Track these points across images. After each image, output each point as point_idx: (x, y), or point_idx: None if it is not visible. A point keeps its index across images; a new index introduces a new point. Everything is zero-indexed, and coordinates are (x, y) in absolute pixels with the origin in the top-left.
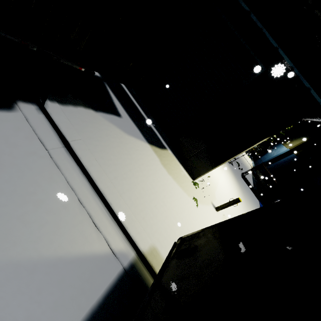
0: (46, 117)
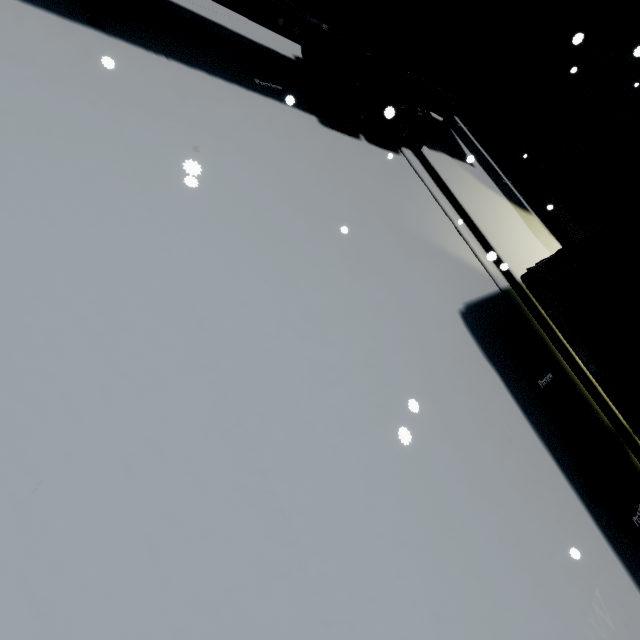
0: (420, 160)
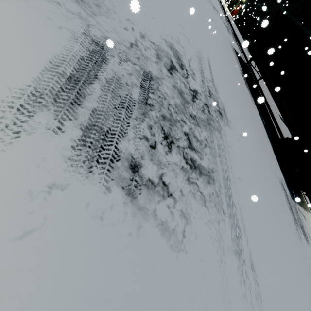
0: None
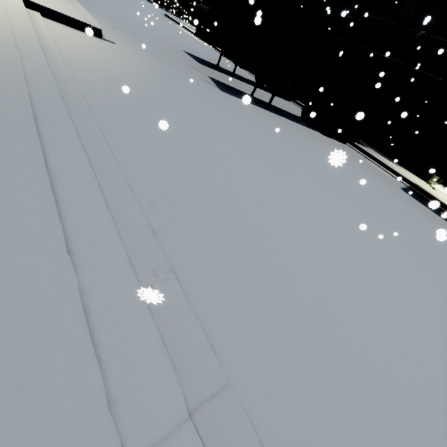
0: (354, 147)
